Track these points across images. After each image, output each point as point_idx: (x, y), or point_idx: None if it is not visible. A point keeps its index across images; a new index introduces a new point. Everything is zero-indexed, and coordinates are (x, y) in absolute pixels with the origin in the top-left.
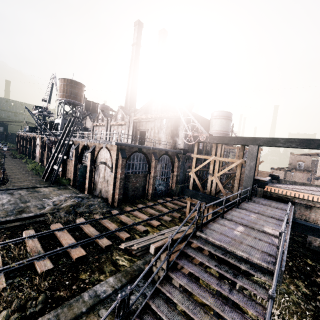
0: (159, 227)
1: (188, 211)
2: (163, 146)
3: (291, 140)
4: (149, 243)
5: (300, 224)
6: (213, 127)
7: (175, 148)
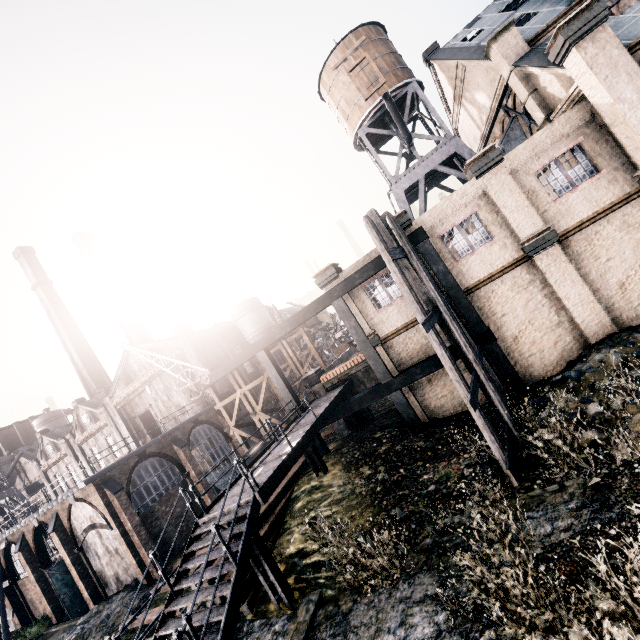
0: None
1: None
2: (191, 412)
3: (283, 325)
4: None
5: (352, 401)
6: (245, 332)
7: (210, 403)
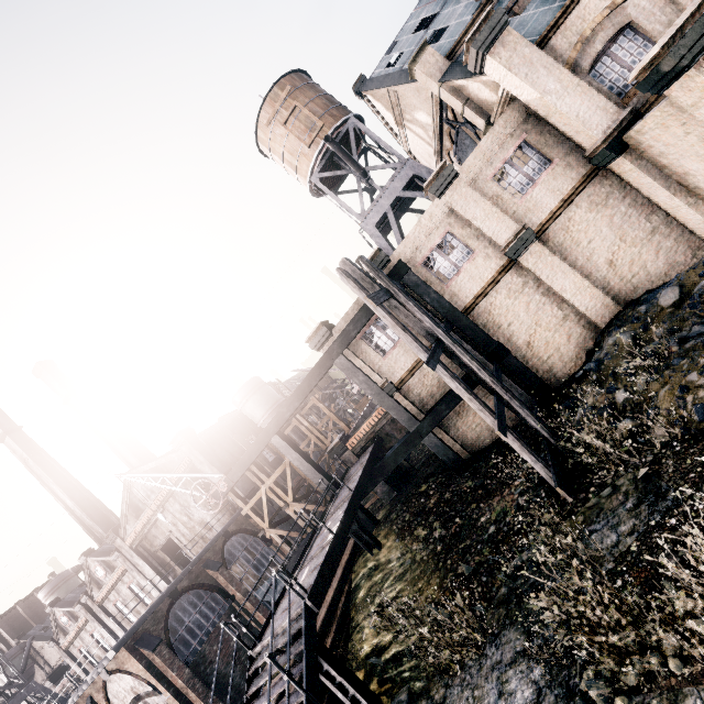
0: None
1: None
2: (219, 525)
3: (289, 402)
4: None
5: (386, 460)
6: (255, 417)
7: (236, 508)
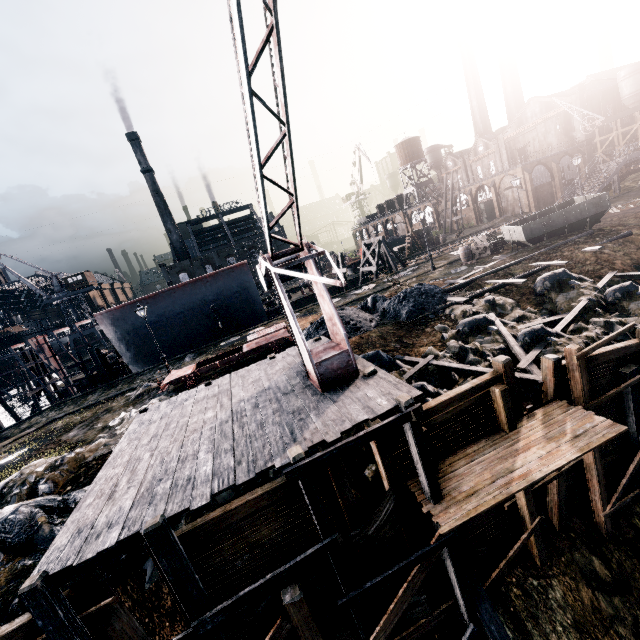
0: None
1: None
2: (557, 150)
3: None
4: None
5: None
6: (623, 92)
7: (574, 145)
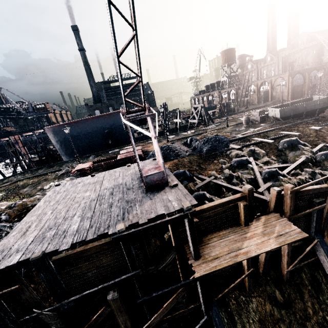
0: None
1: None
2: (311, 66)
3: None
4: None
5: None
6: None
7: (321, 64)
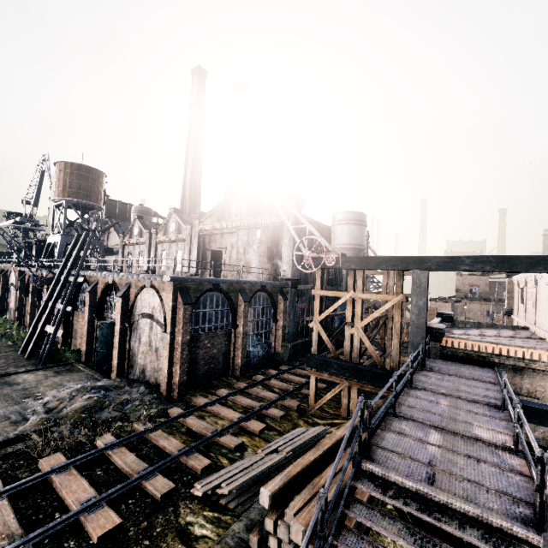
0: (264, 433)
1: (313, 394)
2: (255, 275)
3: (483, 259)
4: (252, 476)
5: None
6: (337, 239)
7: (276, 278)
